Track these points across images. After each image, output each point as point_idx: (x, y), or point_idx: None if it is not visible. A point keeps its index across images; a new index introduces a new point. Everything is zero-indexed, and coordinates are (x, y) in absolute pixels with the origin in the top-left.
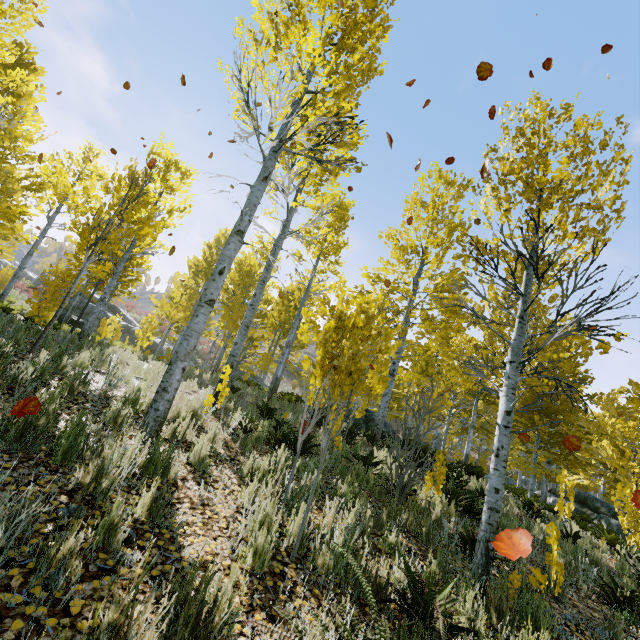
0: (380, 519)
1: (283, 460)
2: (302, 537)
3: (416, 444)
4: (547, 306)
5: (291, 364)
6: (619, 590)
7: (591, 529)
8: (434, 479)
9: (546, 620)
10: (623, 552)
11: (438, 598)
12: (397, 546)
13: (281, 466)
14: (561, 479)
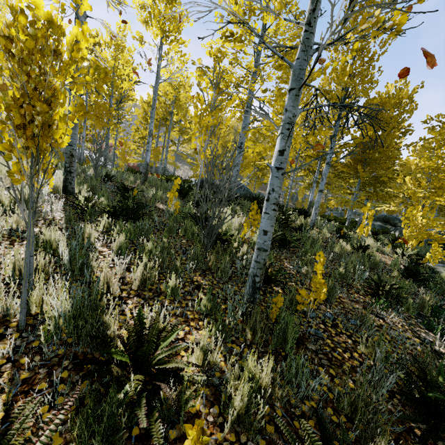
0: (175, 266)
1: (88, 230)
2: (41, 305)
3: (219, 199)
4: (375, 50)
5: (183, 155)
6: (382, 285)
7: (387, 238)
8: (251, 225)
9: (291, 334)
10: (400, 253)
11: (161, 346)
12: (175, 289)
13: (87, 235)
14: (365, 210)
